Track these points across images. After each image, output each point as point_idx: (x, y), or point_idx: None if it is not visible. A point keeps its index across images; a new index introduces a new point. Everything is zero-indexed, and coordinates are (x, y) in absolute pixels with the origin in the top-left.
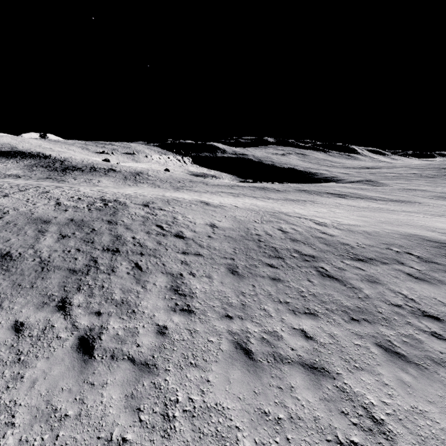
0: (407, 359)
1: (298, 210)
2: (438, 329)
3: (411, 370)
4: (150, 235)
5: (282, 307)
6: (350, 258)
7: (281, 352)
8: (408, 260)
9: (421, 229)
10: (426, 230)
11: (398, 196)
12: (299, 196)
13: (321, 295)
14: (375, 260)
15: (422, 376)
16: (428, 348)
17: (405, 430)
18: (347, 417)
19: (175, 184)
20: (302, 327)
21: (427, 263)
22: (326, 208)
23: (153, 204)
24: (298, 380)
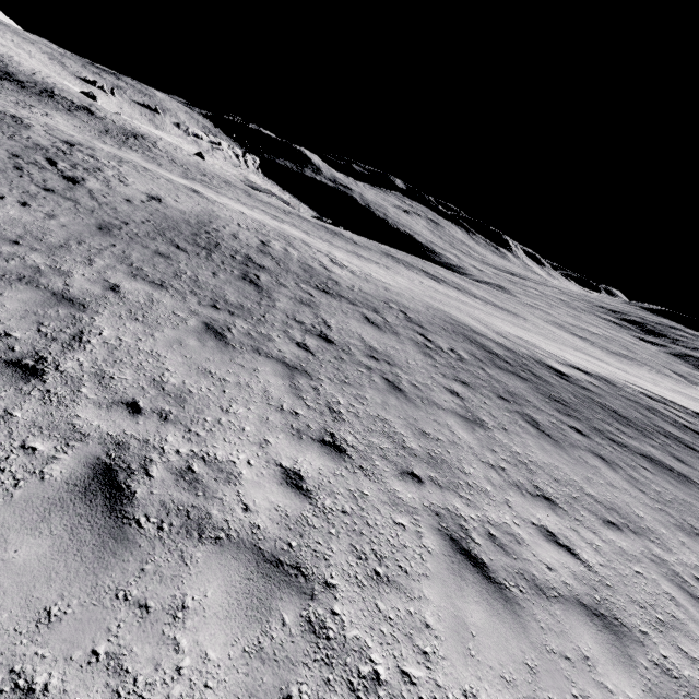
0: (223, 339)
1: (339, 254)
2: (315, 345)
3: (211, 343)
4: (14, 158)
5: (124, 268)
6: (315, 286)
7: (44, 280)
8: (390, 314)
9: (465, 315)
10: (470, 317)
11: (510, 306)
12: (378, 258)
13: (208, 284)
14: (345, 299)
15: (216, 349)
16: (270, 345)
17: (106, 353)
18: (40, 326)
19: (195, 174)
20: (122, 284)
21: (409, 323)
22: (392, 274)
23: (87, 149)
24: (23, 296)
